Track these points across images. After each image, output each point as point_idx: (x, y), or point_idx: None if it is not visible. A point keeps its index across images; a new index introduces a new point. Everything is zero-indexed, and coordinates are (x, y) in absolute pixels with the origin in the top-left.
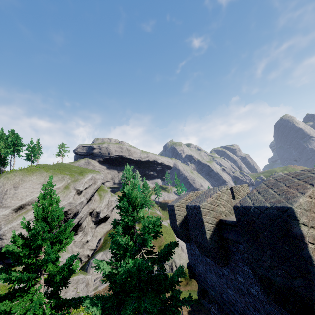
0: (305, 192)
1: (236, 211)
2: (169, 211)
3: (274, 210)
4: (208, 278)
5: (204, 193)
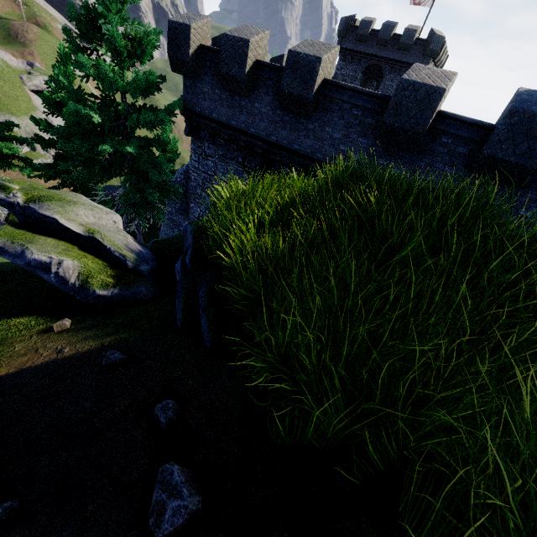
0: (327, 54)
1: (290, 54)
2: (171, 31)
3: (314, 58)
4: (216, 113)
5: (241, 28)
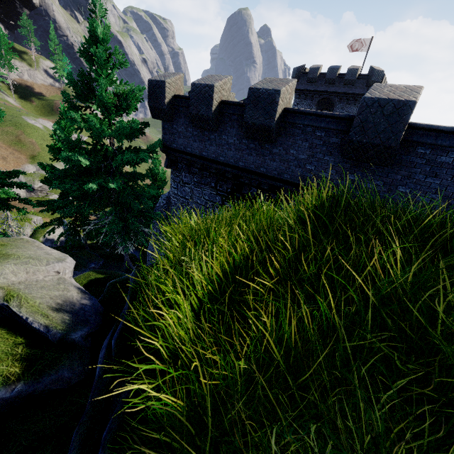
0: (285, 86)
1: (251, 91)
2: (150, 88)
3: (273, 91)
4: (190, 147)
5: (208, 77)
